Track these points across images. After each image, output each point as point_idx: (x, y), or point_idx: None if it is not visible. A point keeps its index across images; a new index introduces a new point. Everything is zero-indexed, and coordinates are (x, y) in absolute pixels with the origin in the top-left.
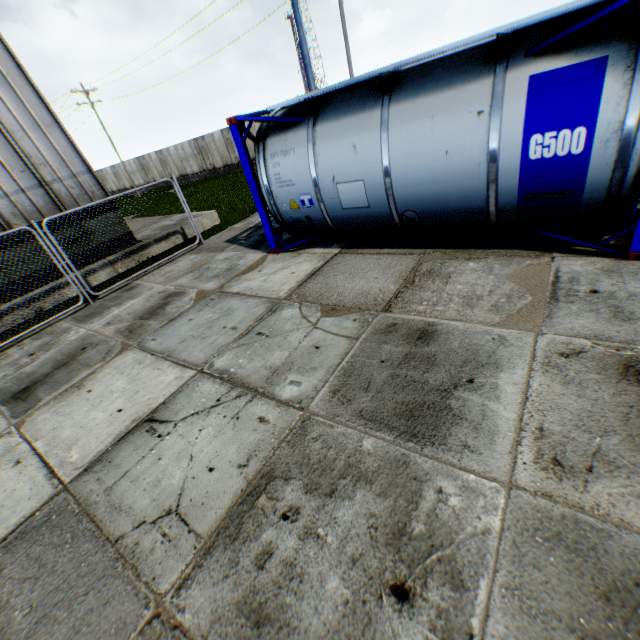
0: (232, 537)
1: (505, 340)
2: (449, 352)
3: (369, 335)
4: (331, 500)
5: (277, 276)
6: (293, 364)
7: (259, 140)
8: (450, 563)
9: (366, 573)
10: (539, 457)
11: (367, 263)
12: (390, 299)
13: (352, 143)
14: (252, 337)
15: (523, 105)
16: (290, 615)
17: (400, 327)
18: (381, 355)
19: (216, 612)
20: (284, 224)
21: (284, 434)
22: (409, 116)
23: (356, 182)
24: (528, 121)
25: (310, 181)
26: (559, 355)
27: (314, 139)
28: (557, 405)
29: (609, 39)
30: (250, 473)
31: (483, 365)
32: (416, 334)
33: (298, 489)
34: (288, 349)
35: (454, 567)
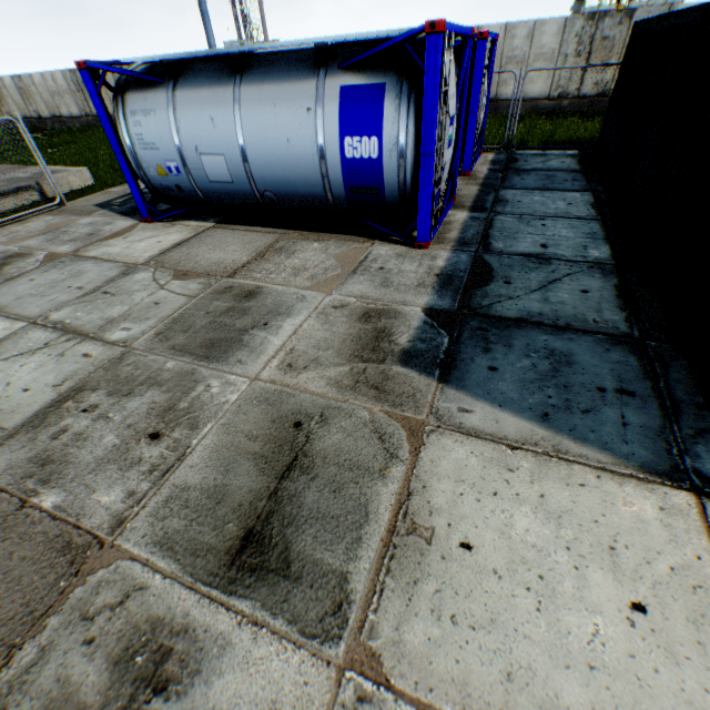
0: (36, 427)
1: (305, 298)
2: (262, 306)
3: (207, 294)
4: (127, 398)
5: (142, 244)
6: (130, 316)
7: (118, 93)
8: (195, 419)
9: (136, 431)
10: (282, 364)
11: (233, 238)
12: (238, 268)
13: (210, 116)
14: (98, 295)
15: (337, 110)
16: (71, 458)
17: (235, 289)
18: (209, 309)
19: (12, 465)
20: (155, 191)
21: (104, 363)
22: (257, 100)
23: (218, 156)
24: (342, 125)
25: (174, 148)
26: (332, 307)
27: (175, 104)
28: (311, 336)
29: (388, 70)
30: (64, 389)
31: (280, 314)
32: (244, 294)
33: (103, 395)
34: (130, 305)
35: (196, 421)
